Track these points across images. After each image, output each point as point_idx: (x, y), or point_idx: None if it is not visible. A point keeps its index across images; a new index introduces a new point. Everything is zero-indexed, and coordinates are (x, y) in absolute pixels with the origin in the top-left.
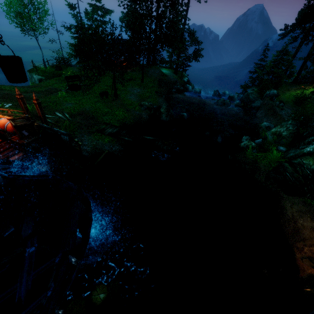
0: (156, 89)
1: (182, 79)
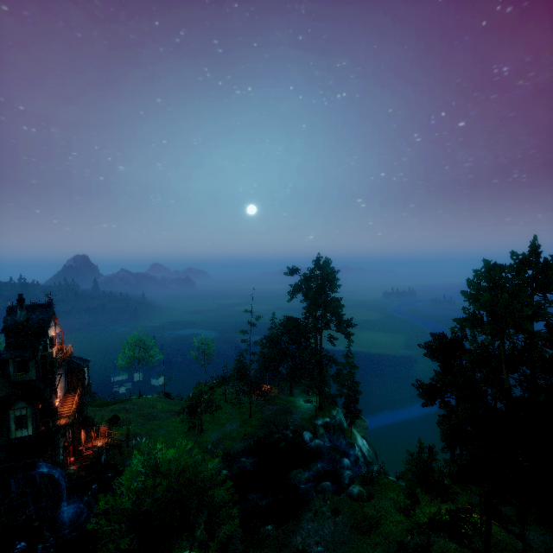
0: (251, 430)
1: (312, 420)
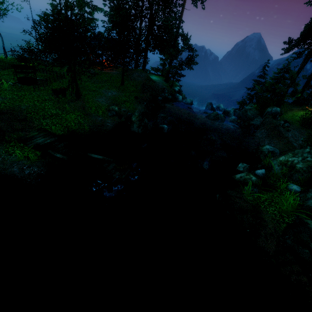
0: (137, 94)
1: (172, 87)
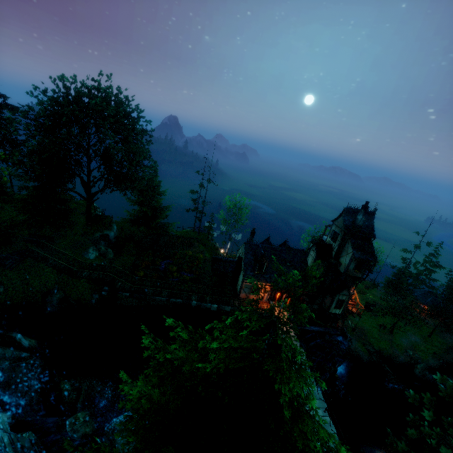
0: (437, 350)
1: None
